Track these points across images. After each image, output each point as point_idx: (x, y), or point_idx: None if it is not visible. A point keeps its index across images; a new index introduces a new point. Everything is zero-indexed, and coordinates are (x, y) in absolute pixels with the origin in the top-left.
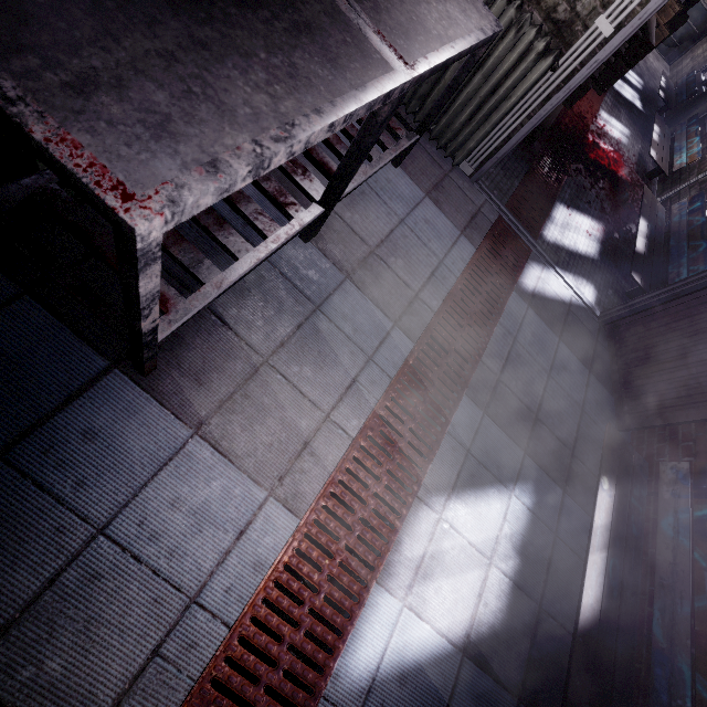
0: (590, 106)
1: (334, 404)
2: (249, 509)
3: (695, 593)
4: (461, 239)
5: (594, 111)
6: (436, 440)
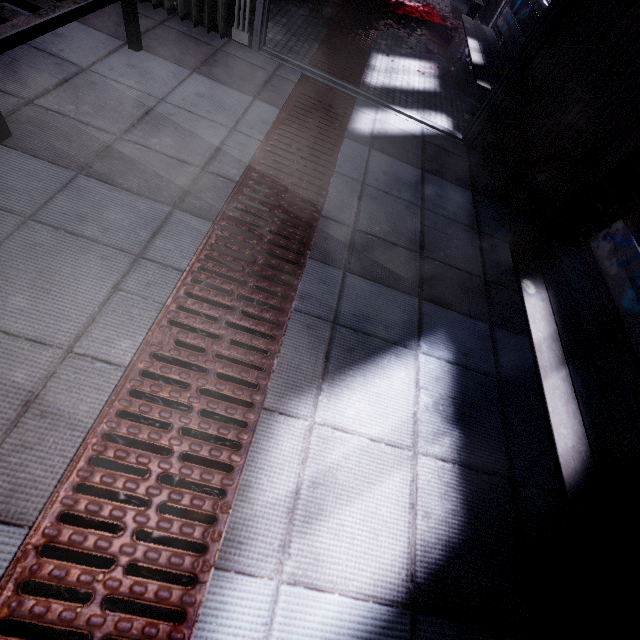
0: None
1: (79, 332)
2: None
3: None
4: (255, 103)
5: None
6: (278, 324)
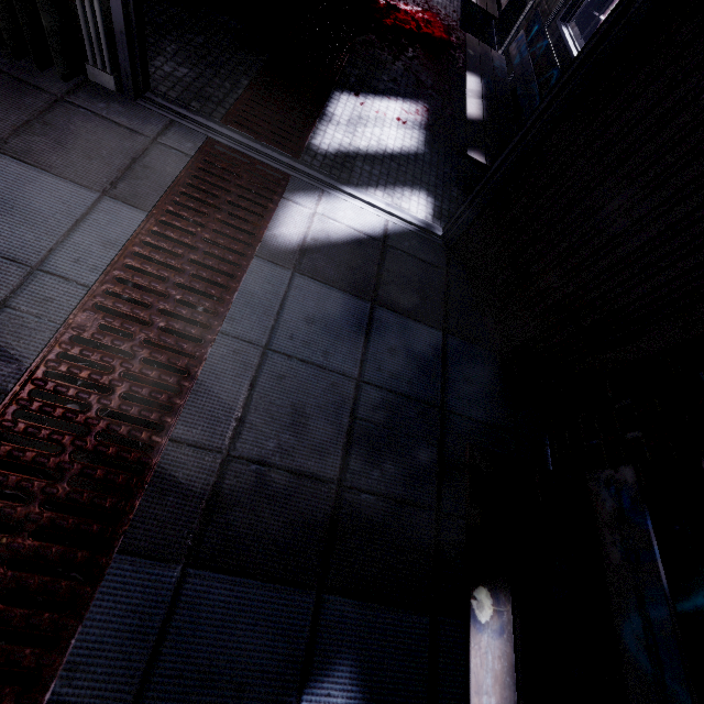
0: None
1: None
2: None
3: None
4: (101, 205)
5: None
6: None
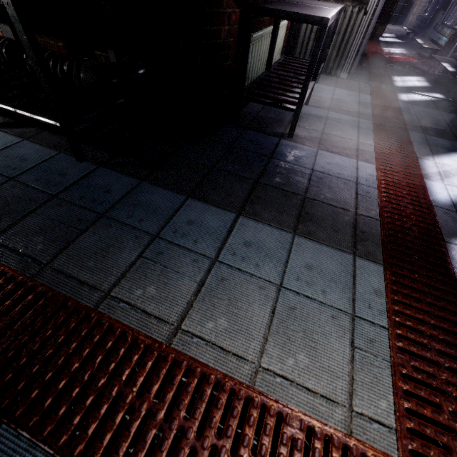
0: (376, 49)
1: (357, 139)
2: (353, 163)
3: None
4: (360, 94)
5: (379, 49)
6: (409, 143)
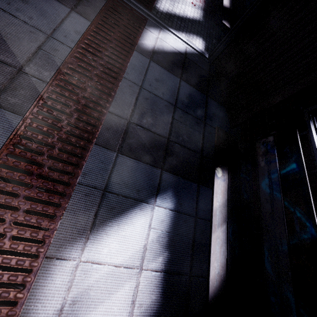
0: None
1: None
2: None
3: (289, 233)
4: (71, 14)
5: None
6: (65, 195)
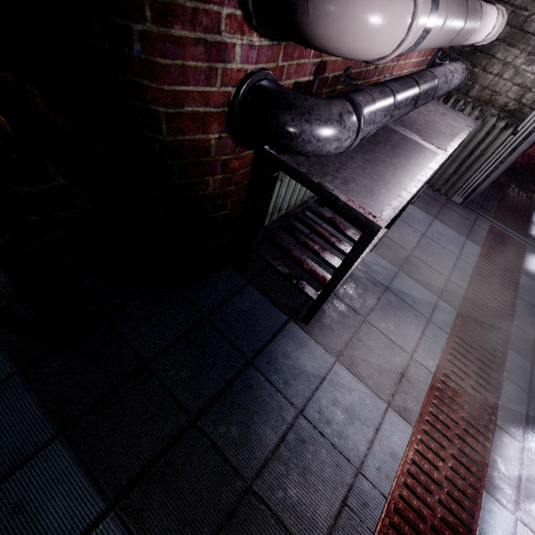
0: (534, 148)
1: (413, 349)
2: (378, 414)
3: None
4: (467, 242)
5: None
6: (498, 381)
